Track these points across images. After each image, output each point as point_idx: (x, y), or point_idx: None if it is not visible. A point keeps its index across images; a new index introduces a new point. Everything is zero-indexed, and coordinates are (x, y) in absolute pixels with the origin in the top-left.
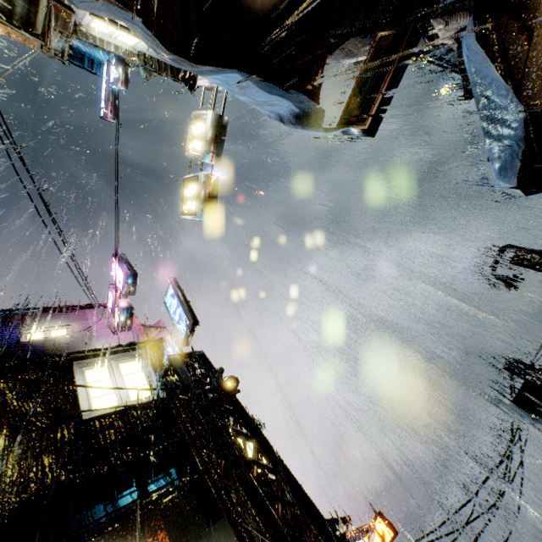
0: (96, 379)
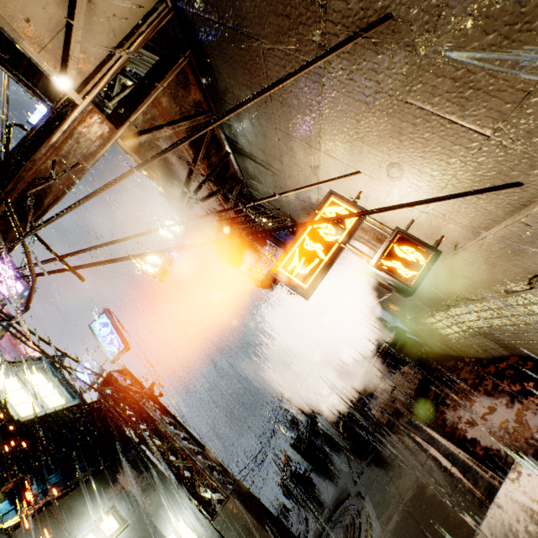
0: (10, 389)
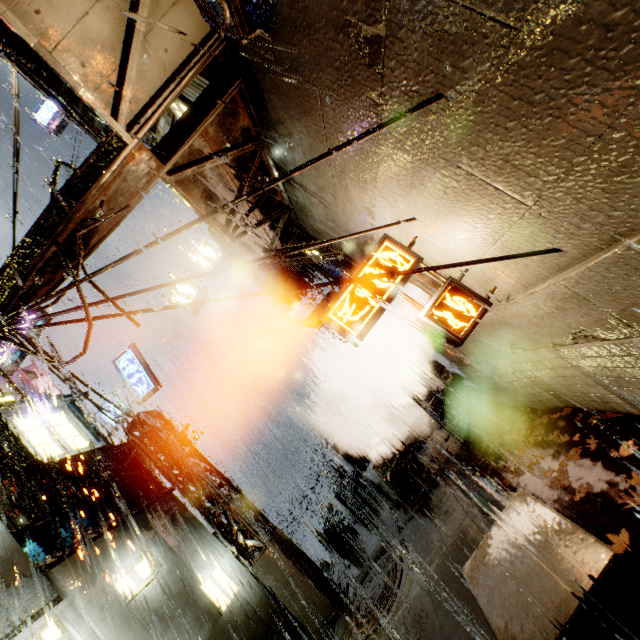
0: (30, 429)
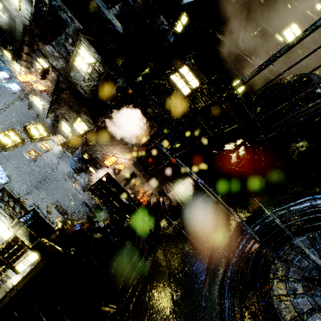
0: None
